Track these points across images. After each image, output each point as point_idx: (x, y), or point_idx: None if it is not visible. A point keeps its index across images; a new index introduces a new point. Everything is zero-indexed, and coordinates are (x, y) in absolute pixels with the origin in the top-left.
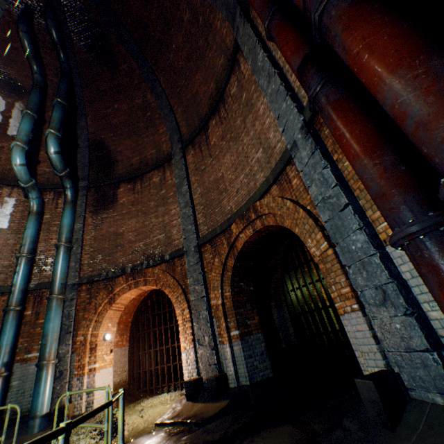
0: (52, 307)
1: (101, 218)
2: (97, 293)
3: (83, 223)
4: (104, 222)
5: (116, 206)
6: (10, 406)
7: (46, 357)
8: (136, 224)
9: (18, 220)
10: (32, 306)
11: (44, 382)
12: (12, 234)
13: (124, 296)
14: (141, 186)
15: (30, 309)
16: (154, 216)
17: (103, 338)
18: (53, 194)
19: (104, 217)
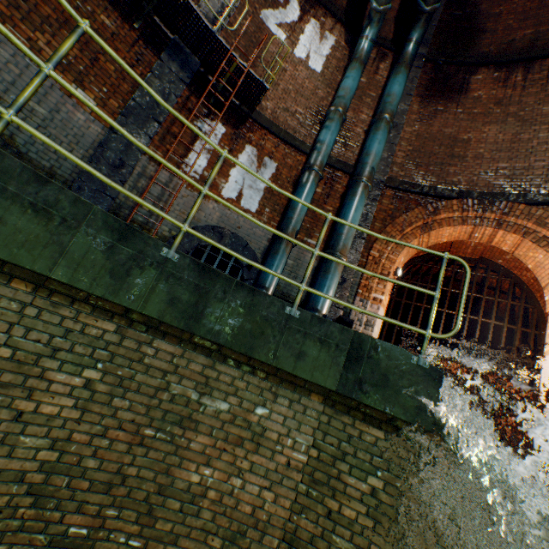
0: (359, 193)
1: (433, 109)
2: (405, 208)
3: (408, 106)
4: (436, 117)
5: (463, 99)
6: (447, 256)
7: (340, 250)
8: (497, 134)
9: (331, 68)
10: (323, 185)
11: (332, 278)
12: (322, 84)
13: (442, 231)
14: (522, 78)
15: (320, 187)
16: (546, 128)
17: (394, 270)
18: (375, 53)
19: (438, 110)
